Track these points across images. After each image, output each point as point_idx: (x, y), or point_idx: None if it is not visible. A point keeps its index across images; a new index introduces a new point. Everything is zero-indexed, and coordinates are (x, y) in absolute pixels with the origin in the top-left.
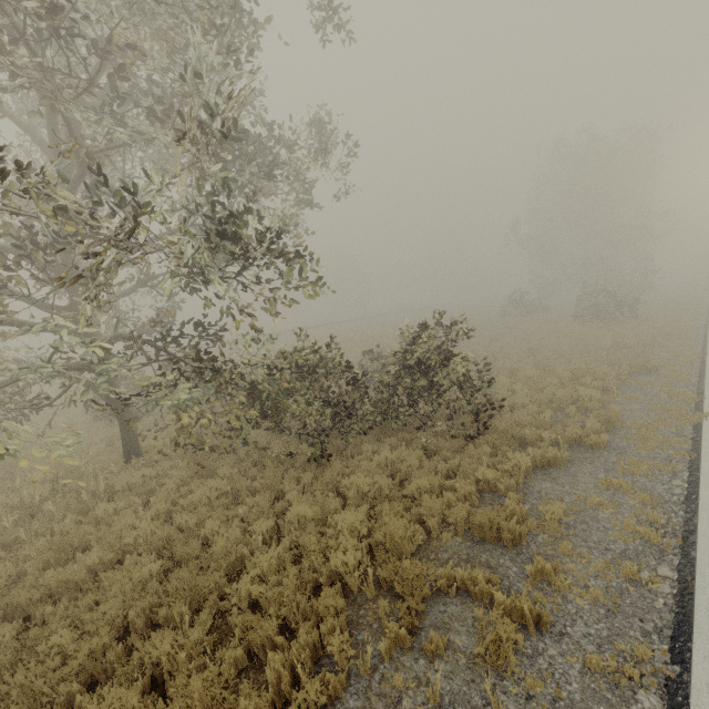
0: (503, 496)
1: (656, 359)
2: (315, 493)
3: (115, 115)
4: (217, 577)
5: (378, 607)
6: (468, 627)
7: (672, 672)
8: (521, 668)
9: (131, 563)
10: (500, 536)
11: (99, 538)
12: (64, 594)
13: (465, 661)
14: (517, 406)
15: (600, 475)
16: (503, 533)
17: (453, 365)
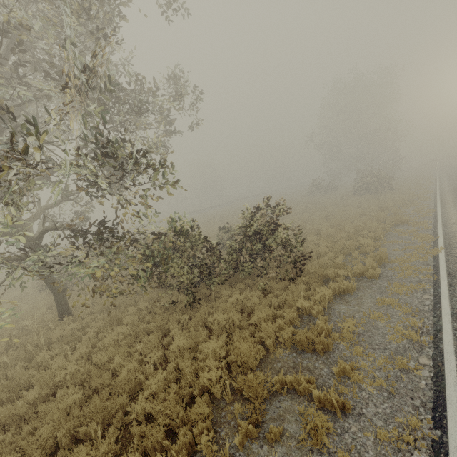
0: (315, 318)
1: (406, 215)
2: (189, 329)
3: (20, 79)
4: (121, 399)
5: (234, 409)
6: (296, 417)
7: (435, 435)
8: (333, 444)
9: (60, 395)
10: (314, 347)
11: (38, 379)
12: (12, 424)
13: (295, 443)
14: (321, 254)
15: (377, 297)
16: (316, 345)
17: (276, 232)
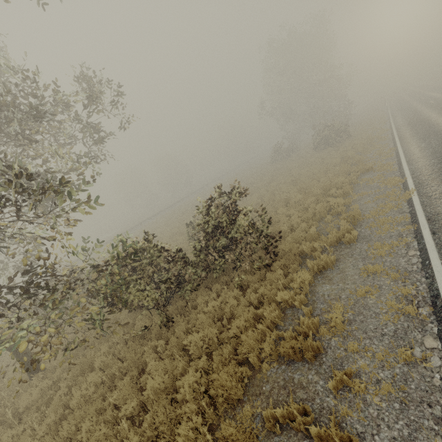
0: (299, 309)
1: (369, 160)
2: (164, 362)
3: None
4: None
5: None
6: None
7: None
8: None
9: None
10: (303, 354)
11: None
12: None
13: None
14: (294, 226)
15: (360, 265)
16: (304, 353)
17: (238, 221)
